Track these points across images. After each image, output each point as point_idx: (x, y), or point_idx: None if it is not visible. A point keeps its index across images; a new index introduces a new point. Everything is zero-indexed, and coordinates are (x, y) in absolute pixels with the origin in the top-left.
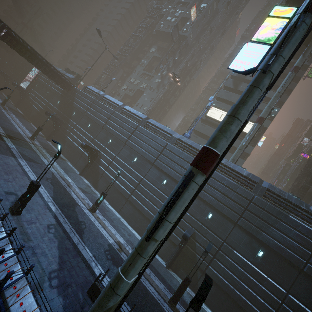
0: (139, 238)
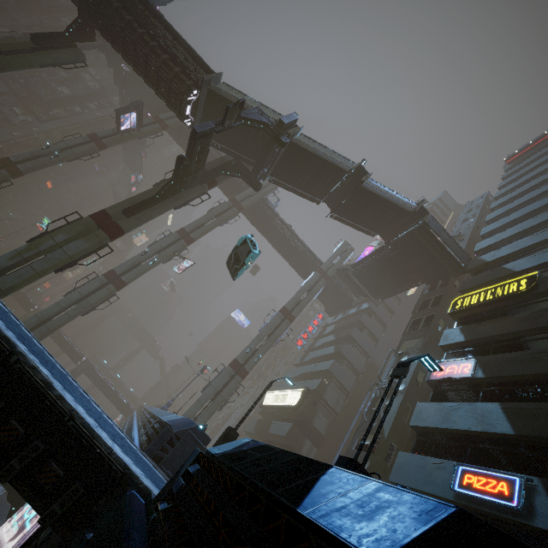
0: None
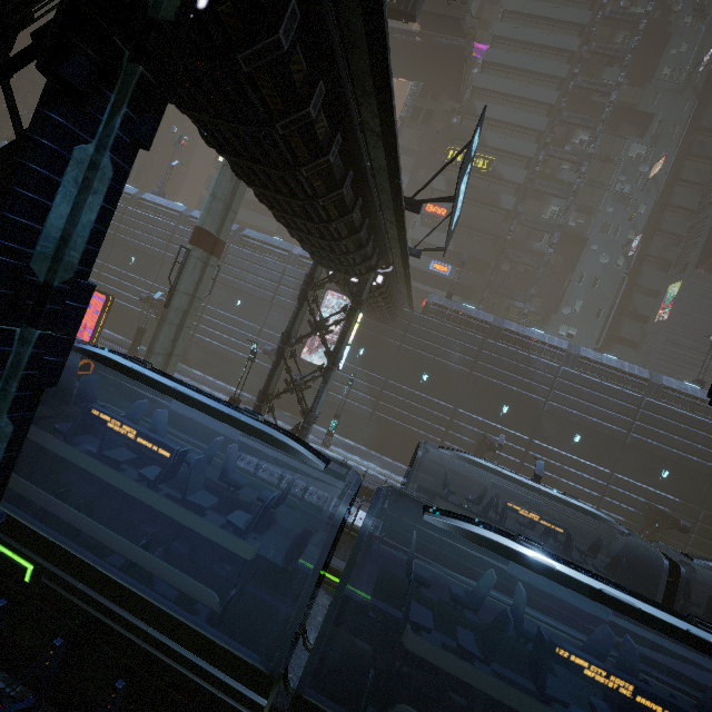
0: (114, 335)
